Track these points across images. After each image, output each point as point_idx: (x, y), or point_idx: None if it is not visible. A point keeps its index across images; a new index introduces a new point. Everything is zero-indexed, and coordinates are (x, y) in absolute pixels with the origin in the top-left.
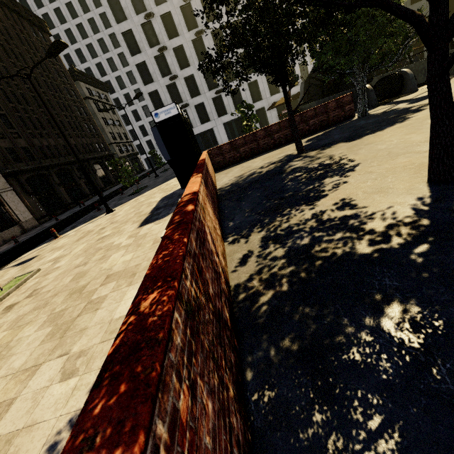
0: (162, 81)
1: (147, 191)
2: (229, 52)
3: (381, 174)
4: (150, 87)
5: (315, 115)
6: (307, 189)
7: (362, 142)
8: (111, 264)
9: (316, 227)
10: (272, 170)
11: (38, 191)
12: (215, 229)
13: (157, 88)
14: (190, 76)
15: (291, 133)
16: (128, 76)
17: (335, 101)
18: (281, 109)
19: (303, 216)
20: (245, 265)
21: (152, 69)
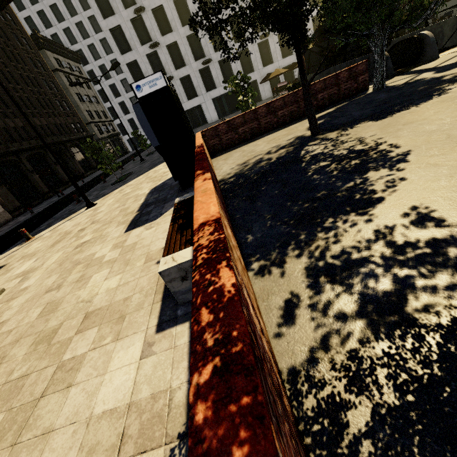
0: (142, 49)
1: (132, 180)
2: (228, 3)
3: (456, 168)
4: (128, 57)
5: (324, 88)
6: (346, 186)
7: (397, 121)
8: (91, 293)
9: (391, 256)
10: (285, 157)
11: (8, 180)
12: (241, 264)
13: (137, 58)
14: (173, 43)
15: (296, 109)
16: (102, 44)
17: (348, 71)
18: (275, 82)
19: (360, 234)
20: (293, 324)
21: (129, 35)
